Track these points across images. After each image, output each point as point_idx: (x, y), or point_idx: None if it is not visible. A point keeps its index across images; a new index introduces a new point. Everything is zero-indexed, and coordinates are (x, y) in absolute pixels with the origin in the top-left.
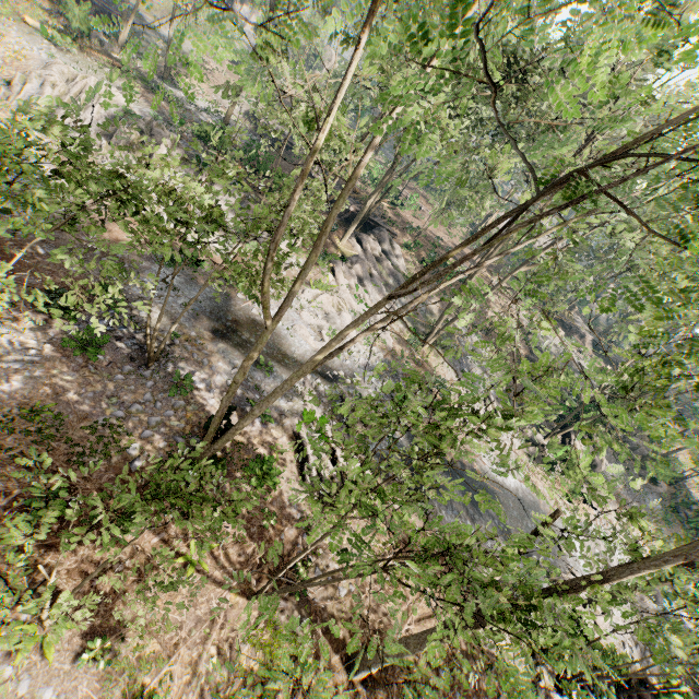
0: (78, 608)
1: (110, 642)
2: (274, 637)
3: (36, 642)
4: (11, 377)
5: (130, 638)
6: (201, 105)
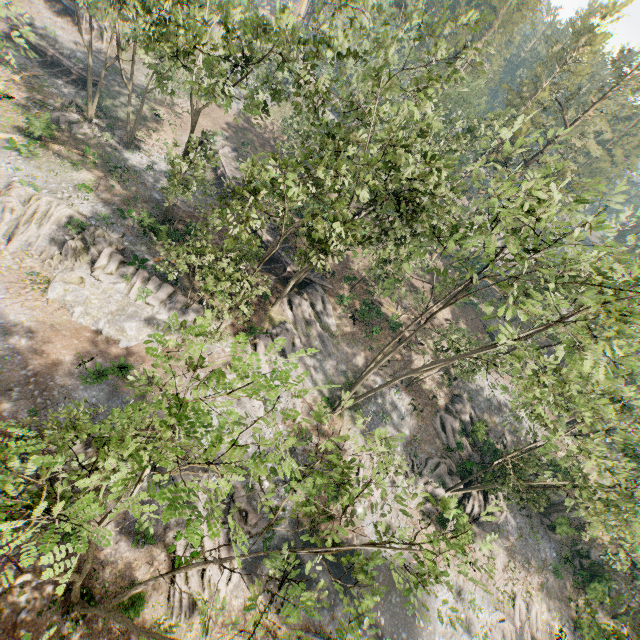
0: None
1: None
2: None
3: None
4: None
5: None
6: (162, 165)
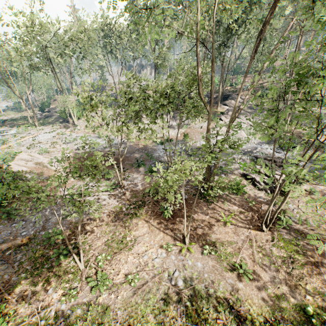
0: (193, 239)
1: (211, 247)
2: (286, 244)
3: (185, 249)
4: (137, 185)
5: (218, 247)
6: None
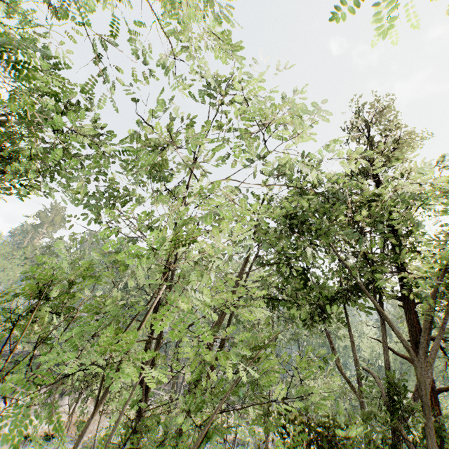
0: None
1: None
2: None
3: None
4: None
5: None
6: None
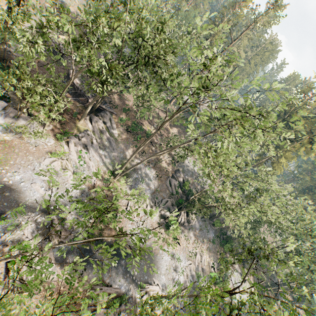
0: None
1: None
2: None
3: None
4: None
5: None
6: None
